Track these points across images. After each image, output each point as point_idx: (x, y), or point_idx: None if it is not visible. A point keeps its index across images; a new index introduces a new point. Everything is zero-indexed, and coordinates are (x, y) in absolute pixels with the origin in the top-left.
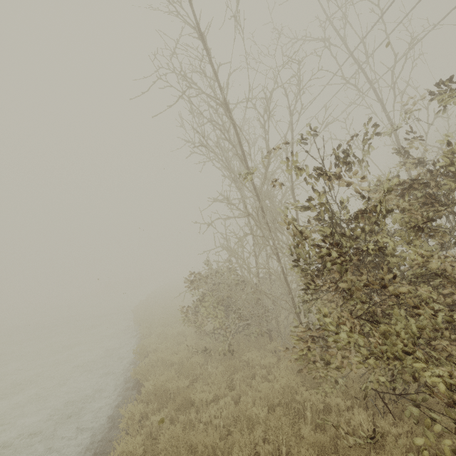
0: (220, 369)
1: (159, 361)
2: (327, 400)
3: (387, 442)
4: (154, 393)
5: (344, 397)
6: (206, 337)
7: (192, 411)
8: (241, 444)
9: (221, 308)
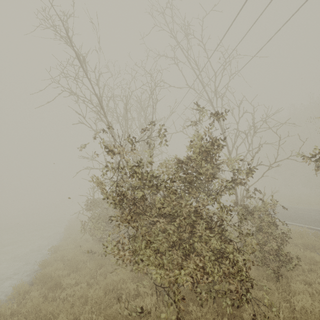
0: (92, 265)
1: (60, 257)
2: (139, 289)
3: (152, 316)
4: (41, 278)
5: (150, 288)
6: (100, 243)
7: (59, 291)
8: (67, 312)
9: (103, 224)
